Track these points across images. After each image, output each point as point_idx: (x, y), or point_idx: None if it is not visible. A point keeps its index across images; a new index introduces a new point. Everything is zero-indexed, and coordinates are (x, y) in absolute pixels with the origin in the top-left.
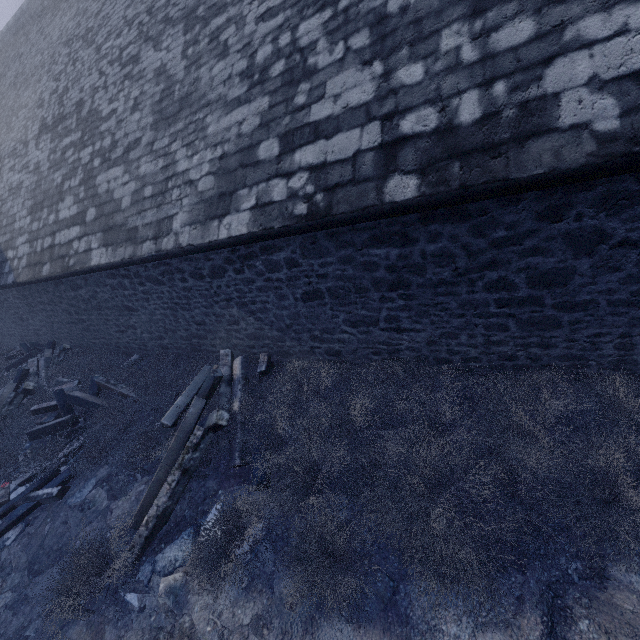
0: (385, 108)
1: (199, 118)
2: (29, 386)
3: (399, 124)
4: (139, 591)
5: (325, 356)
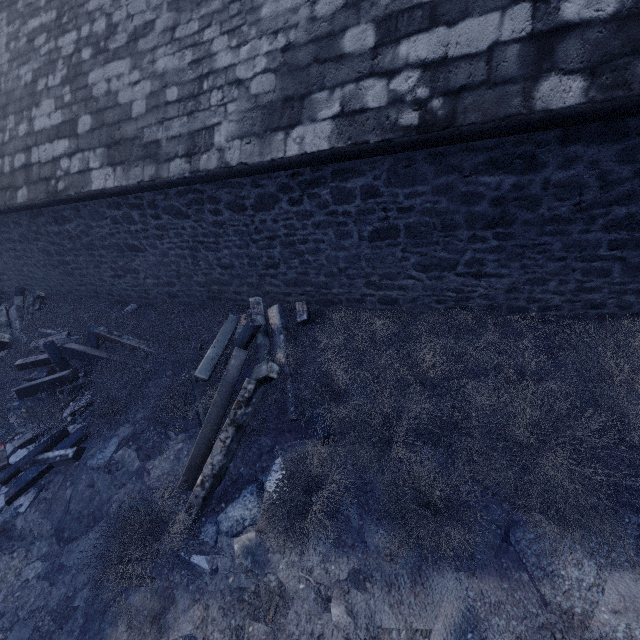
0: None
1: None
2: (4, 338)
3: (560, 7)
4: (207, 553)
5: (377, 305)
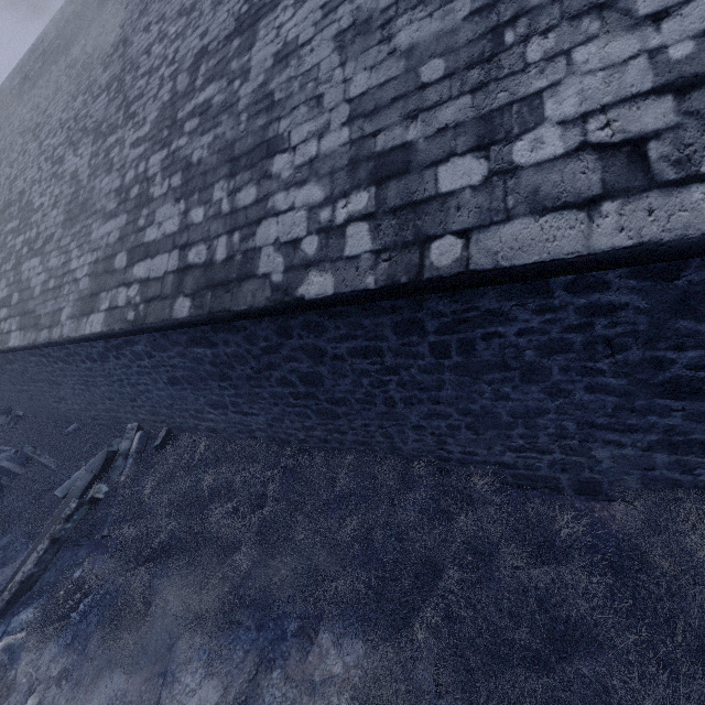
0: (183, 240)
1: (89, 224)
2: None
3: (188, 254)
4: None
5: (208, 433)
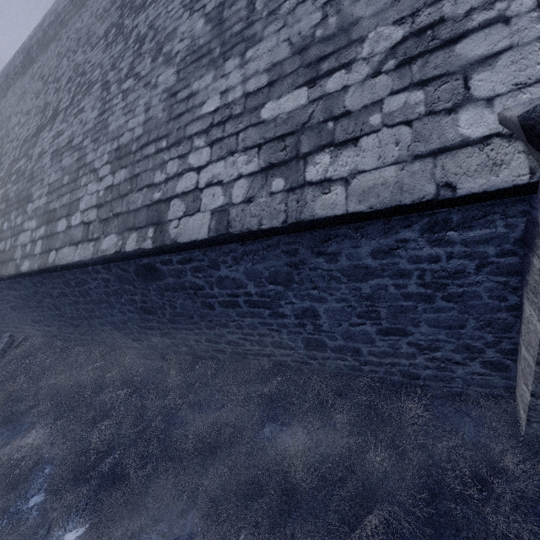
0: None
1: None
2: None
3: None
4: None
5: (42, 338)
